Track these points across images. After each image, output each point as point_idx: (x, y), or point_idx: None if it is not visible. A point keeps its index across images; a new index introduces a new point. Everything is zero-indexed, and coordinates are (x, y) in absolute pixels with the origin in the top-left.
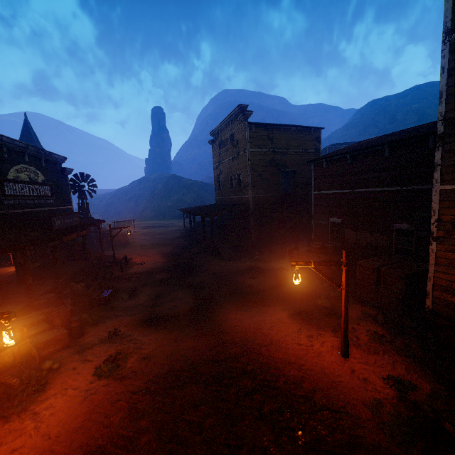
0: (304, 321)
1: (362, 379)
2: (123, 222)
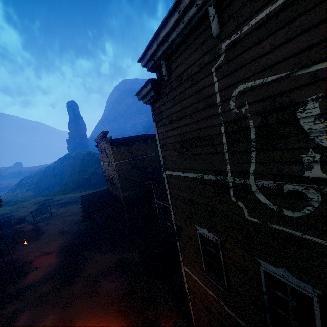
0: None
1: None
2: (40, 210)
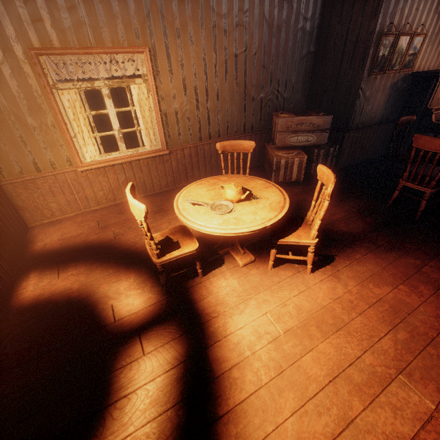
0: None
1: None
2: None
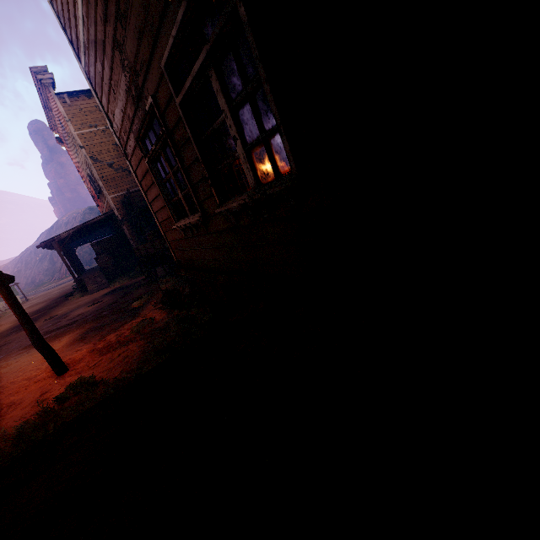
0: (79, 340)
1: (39, 402)
2: None
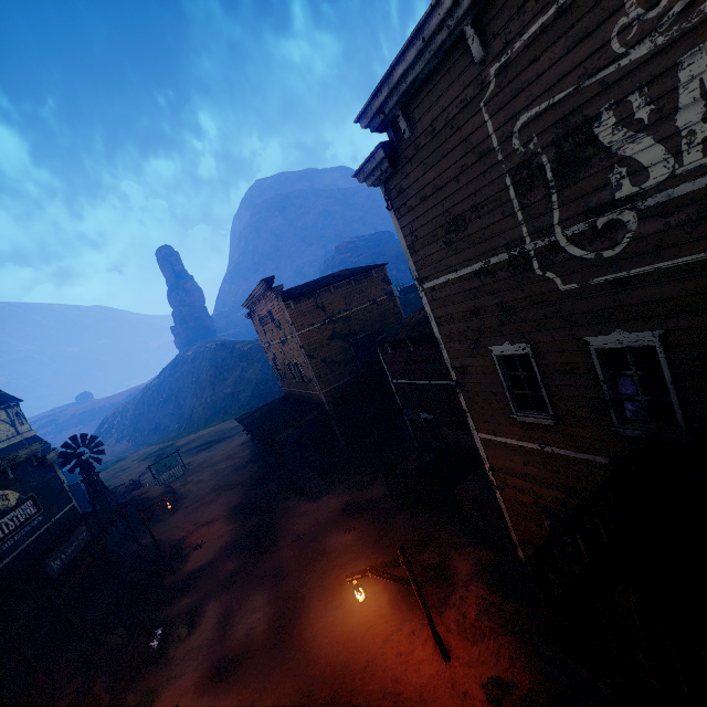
0: (407, 605)
1: (461, 694)
2: (163, 461)
